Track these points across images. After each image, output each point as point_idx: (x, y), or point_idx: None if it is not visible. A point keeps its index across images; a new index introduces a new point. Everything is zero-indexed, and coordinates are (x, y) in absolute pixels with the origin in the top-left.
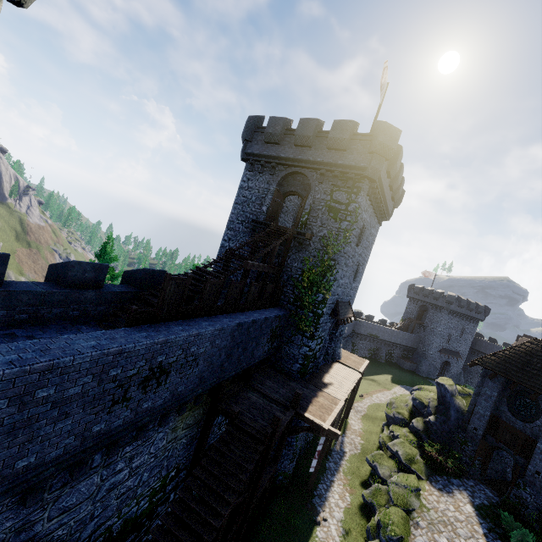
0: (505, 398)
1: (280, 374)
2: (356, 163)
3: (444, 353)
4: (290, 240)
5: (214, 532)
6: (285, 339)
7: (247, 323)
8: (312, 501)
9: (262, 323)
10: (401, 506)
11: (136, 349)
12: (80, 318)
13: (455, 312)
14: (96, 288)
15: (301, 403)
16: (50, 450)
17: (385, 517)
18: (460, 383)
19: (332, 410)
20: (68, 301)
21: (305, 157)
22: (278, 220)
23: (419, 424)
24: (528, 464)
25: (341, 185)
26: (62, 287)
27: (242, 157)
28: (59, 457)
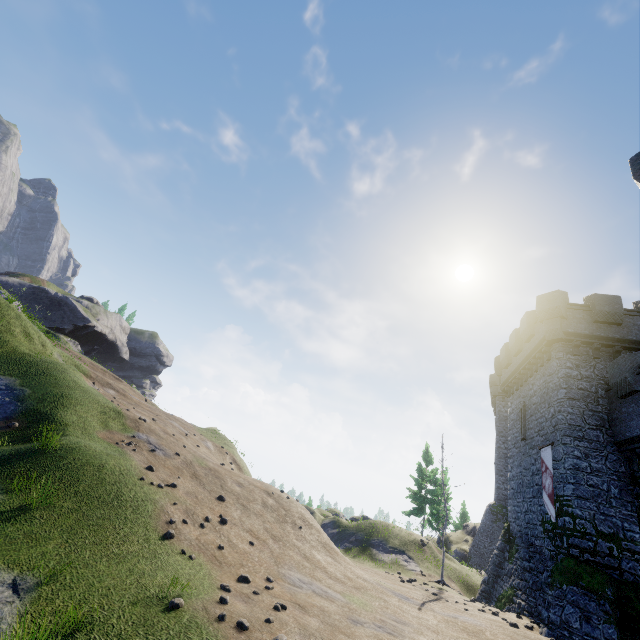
0: None
1: None
2: None
3: None
4: None
5: None
6: None
7: None
8: None
9: None
10: None
11: None
12: None
13: None
14: None
15: None
16: None
17: None
18: None
19: None
20: None
21: None
22: None
23: None
24: None
25: None
26: None
27: (497, 394)
28: None
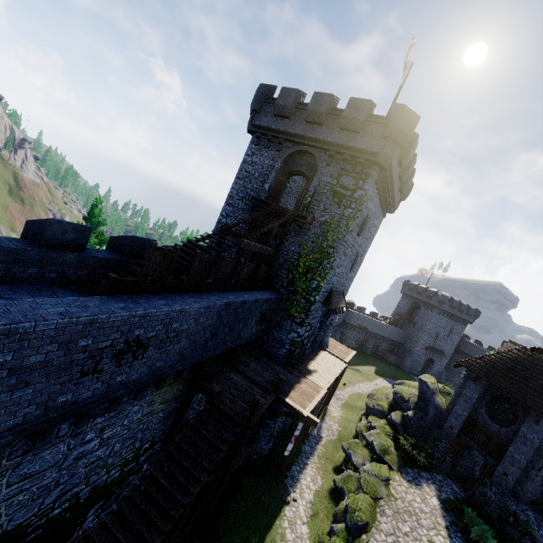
0: (484, 401)
1: (266, 357)
2: (368, 148)
3: (429, 351)
4: (290, 222)
5: (181, 508)
6: (274, 323)
7: (236, 303)
8: (285, 482)
9: (251, 305)
10: (370, 493)
11: (111, 320)
12: (58, 281)
13: (446, 312)
14: (77, 251)
15: (283, 388)
16: (6, 418)
17: (353, 503)
18: (441, 380)
19: (313, 397)
20: (44, 262)
21: (315, 135)
22: (279, 200)
23: (397, 418)
24: (497, 465)
25: (349, 170)
26: (38, 246)
27: (249, 129)
28: (17, 426)
